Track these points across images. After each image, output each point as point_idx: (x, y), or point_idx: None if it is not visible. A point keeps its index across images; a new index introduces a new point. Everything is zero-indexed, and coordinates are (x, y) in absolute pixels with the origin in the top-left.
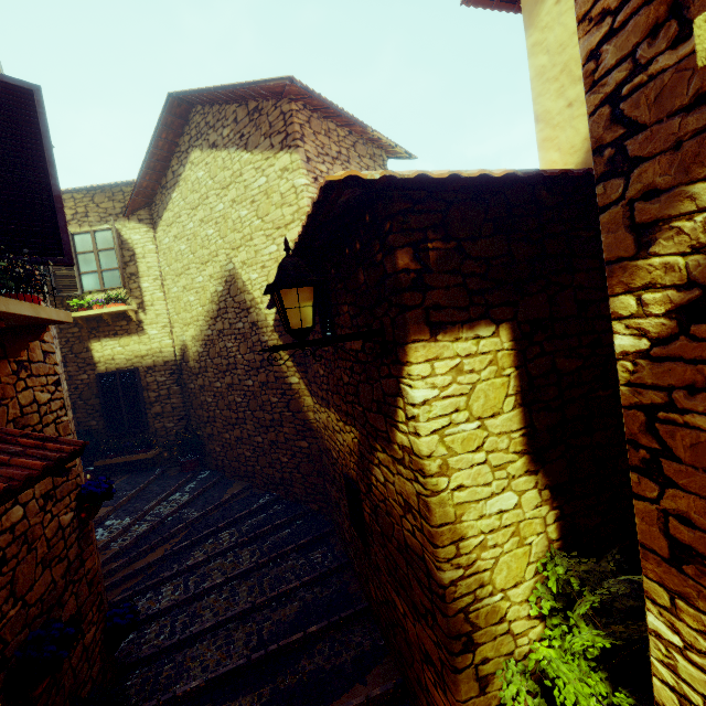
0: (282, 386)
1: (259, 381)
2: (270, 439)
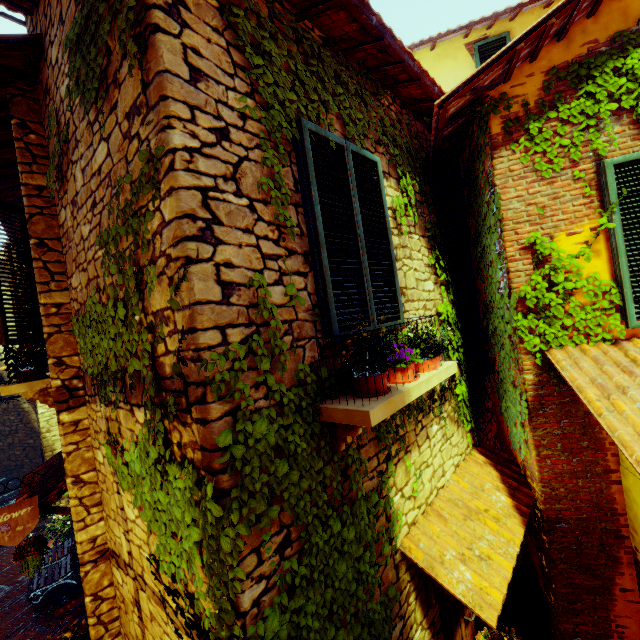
0: (19, 410)
1: (3, 408)
2: (9, 442)
